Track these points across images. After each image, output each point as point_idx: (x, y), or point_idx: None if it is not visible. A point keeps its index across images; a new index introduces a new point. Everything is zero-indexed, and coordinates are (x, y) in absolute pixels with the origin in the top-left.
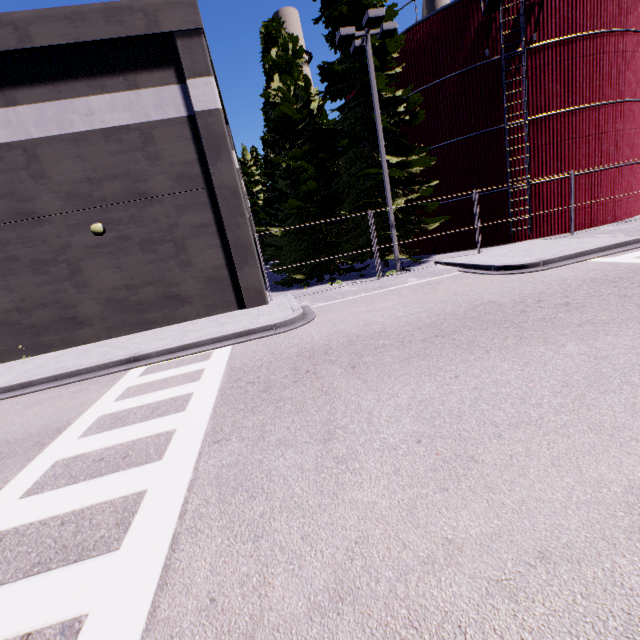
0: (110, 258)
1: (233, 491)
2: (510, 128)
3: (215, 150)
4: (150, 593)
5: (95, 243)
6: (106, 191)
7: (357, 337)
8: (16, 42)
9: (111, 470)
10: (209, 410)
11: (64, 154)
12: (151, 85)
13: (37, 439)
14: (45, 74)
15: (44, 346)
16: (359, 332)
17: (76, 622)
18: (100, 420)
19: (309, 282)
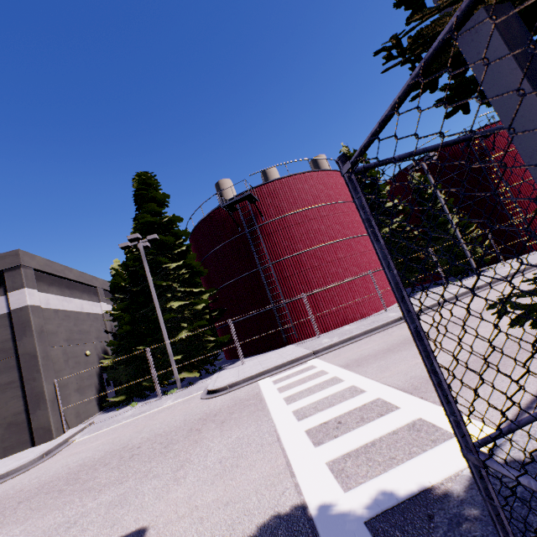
0: None
1: None
2: (265, 268)
3: (22, 330)
4: None
5: None
6: None
7: None
8: None
9: None
10: None
11: None
12: None
13: None
14: None
15: None
16: (14, 490)
17: None
18: None
19: (127, 402)
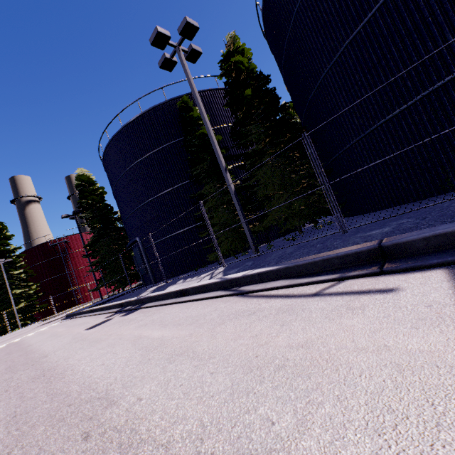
0: None
1: None
2: (70, 272)
3: None
4: None
5: None
6: None
7: None
8: None
9: None
10: None
11: None
12: None
13: None
14: None
15: None
16: None
17: None
18: None
19: None
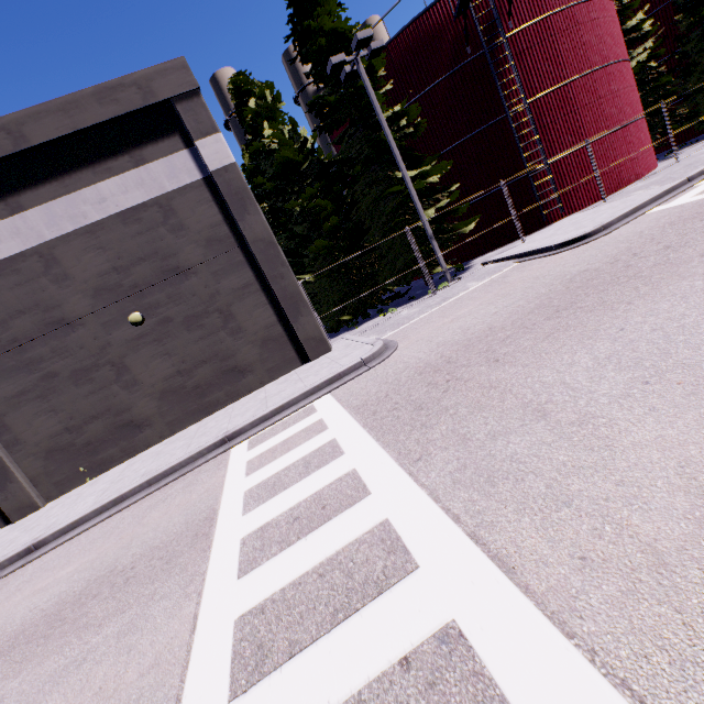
0: (155, 346)
1: (490, 484)
2: (512, 116)
3: (240, 205)
4: (503, 580)
5: (136, 335)
6: (136, 276)
7: (469, 341)
8: (11, 146)
9: (321, 521)
10: (373, 443)
11: (83, 249)
12: (159, 156)
13: (192, 533)
14: (47, 172)
15: (104, 463)
16: (466, 337)
17: (448, 630)
18: (250, 494)
19: (357, 321)
